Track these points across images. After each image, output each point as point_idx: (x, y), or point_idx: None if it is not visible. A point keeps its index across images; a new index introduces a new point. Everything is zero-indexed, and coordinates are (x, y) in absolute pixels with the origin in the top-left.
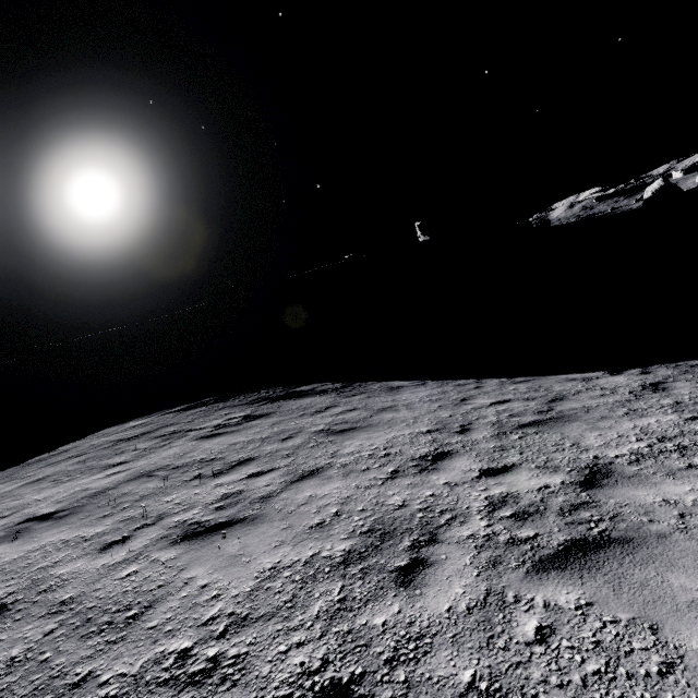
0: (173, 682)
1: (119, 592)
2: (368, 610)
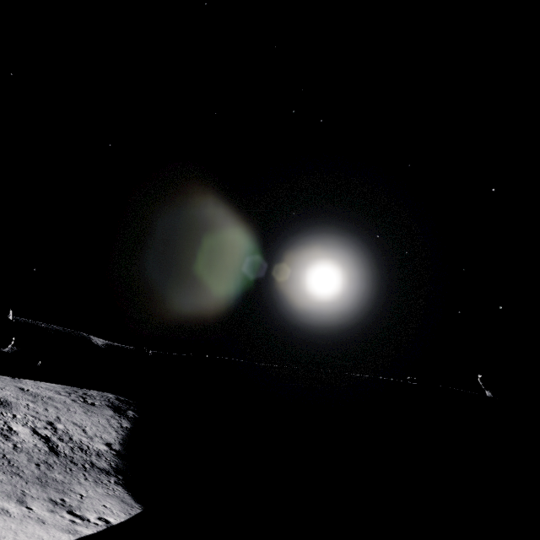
0: None
1: None
2: None
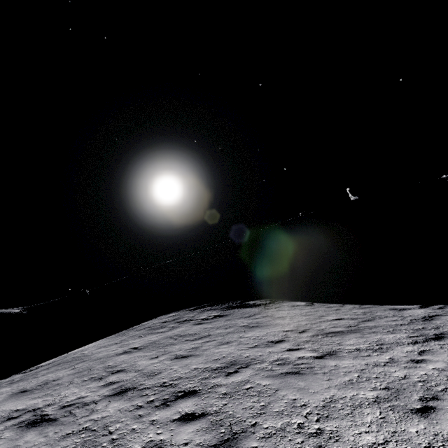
0: (161, 386)
1: (153, 369)
2: (212, 379)
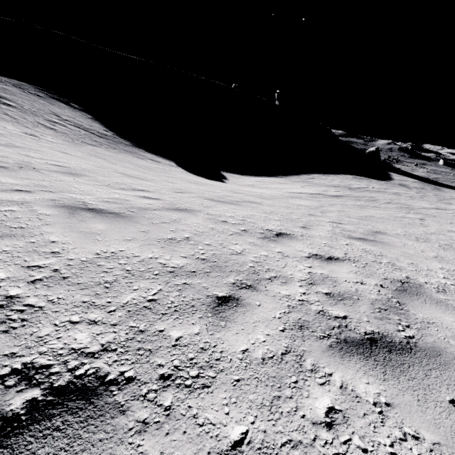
0: None
1: None
2: None
